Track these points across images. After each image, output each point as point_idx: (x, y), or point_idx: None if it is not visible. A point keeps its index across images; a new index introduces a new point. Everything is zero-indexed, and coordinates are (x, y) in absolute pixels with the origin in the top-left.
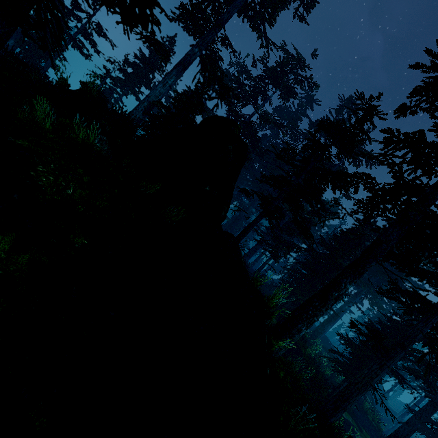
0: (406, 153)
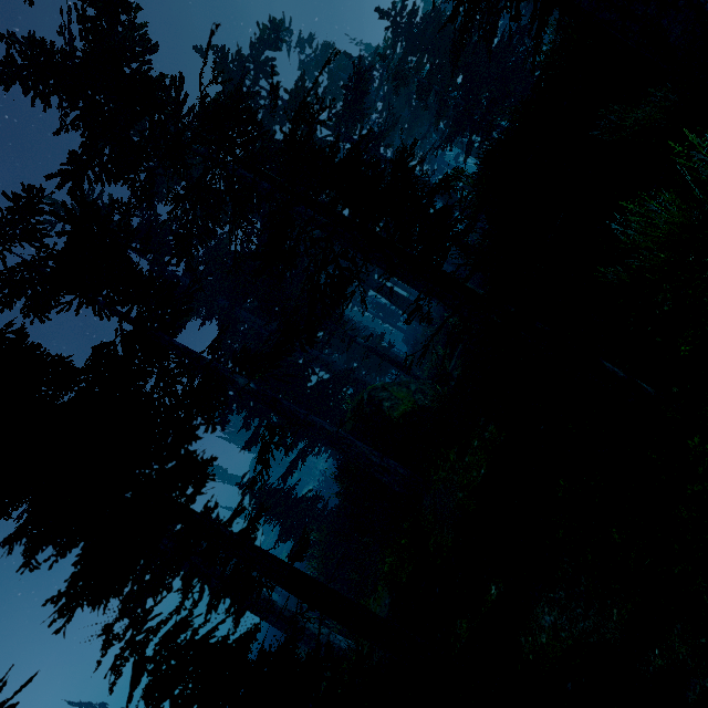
0: None
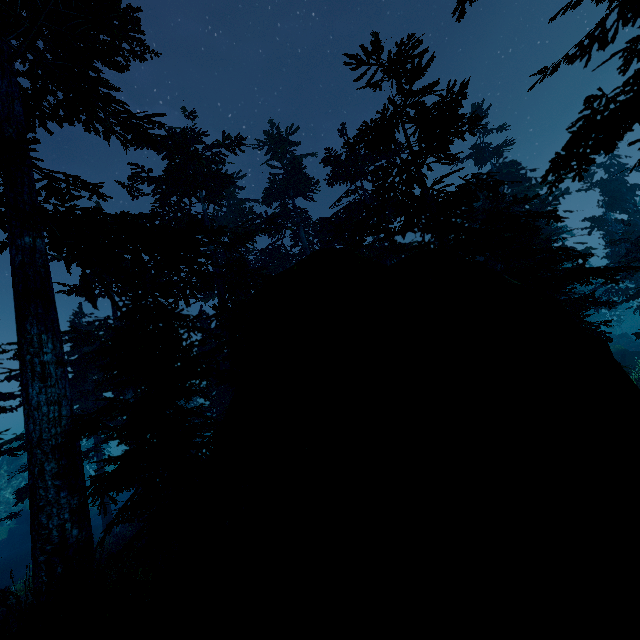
0: None
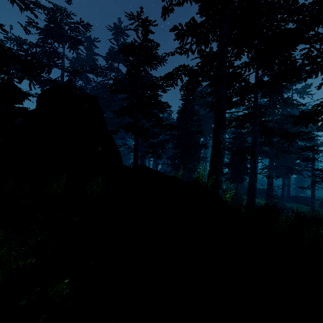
0: (192, 38)
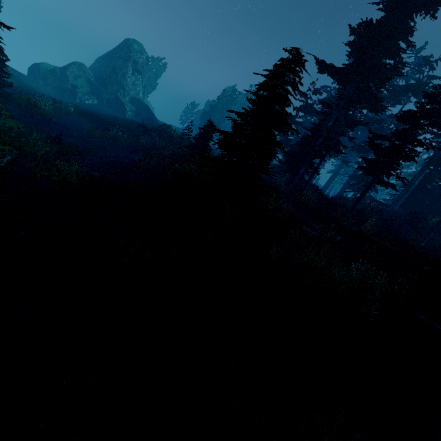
0: None
